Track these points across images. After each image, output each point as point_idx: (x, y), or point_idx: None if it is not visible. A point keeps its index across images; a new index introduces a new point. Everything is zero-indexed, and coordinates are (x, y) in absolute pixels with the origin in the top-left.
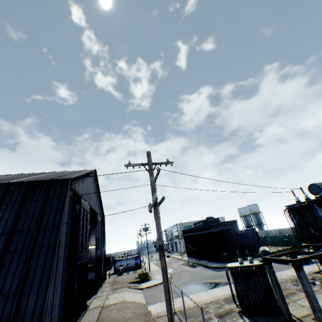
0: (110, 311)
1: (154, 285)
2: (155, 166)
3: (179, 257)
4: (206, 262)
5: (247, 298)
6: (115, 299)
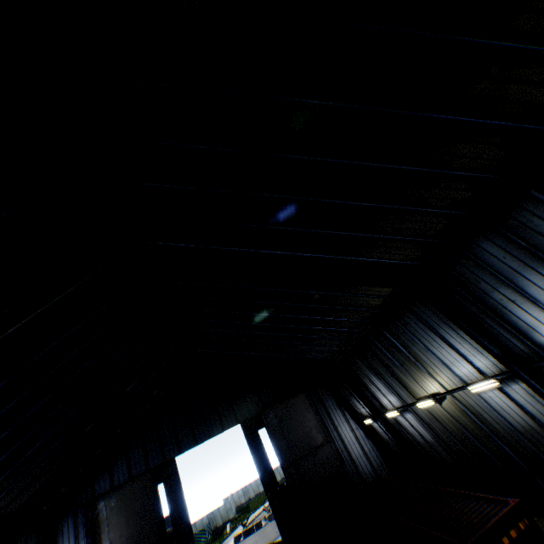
0: None
1: None
2: None
3: None
4: None
5: None
6: None
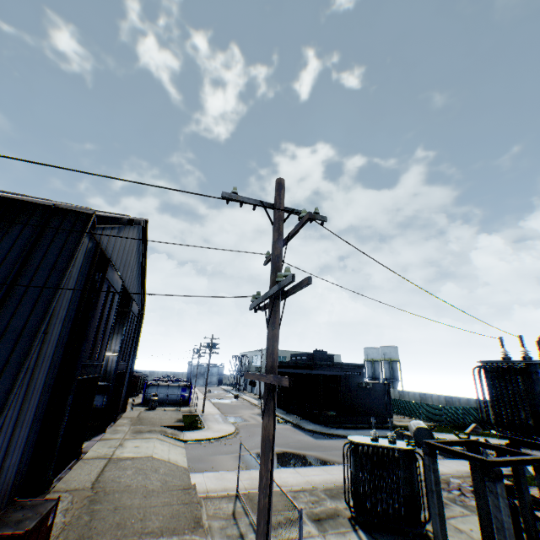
0: (122, 471)
1: (207, 439)
2: (288, 215)
3: (254, 401)
4: (297, 419)
5: (371, 499)
6: (135, 451)
